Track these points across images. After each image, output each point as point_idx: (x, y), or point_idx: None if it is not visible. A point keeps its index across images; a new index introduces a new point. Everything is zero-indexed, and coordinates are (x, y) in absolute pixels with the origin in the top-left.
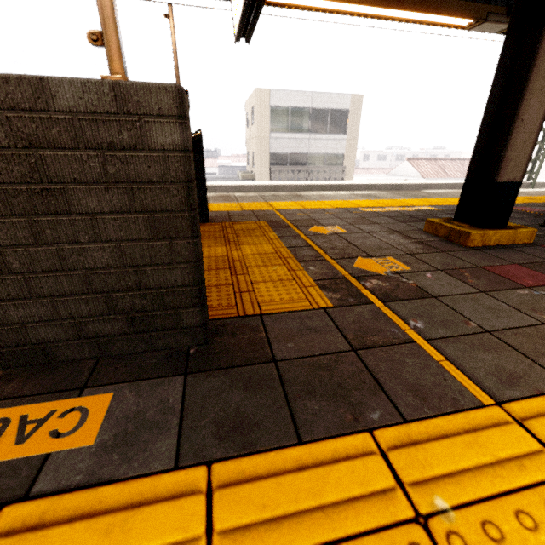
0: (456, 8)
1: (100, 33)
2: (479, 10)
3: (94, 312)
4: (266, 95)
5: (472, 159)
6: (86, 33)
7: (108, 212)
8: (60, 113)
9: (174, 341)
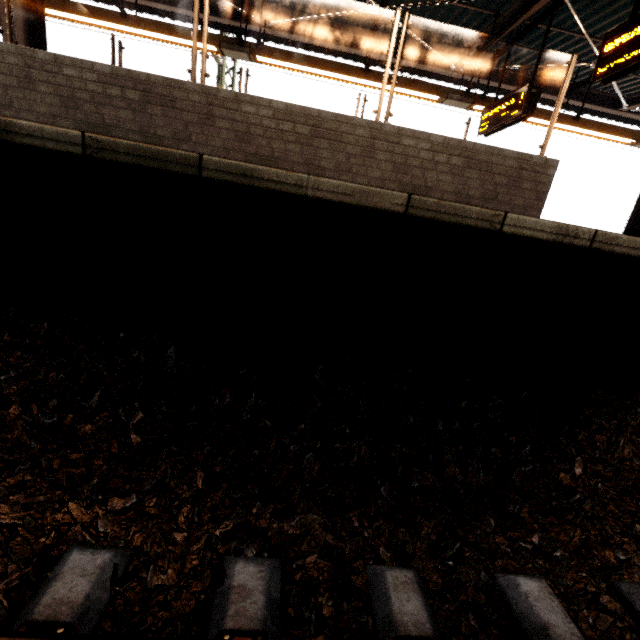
0: (623, 133)
1: (542, 146)
2: (639, 135)
3: None
4: None
5: (629, 218)
6: (539, 146)
7: (528, 190)
8: (531, 163)
9: None
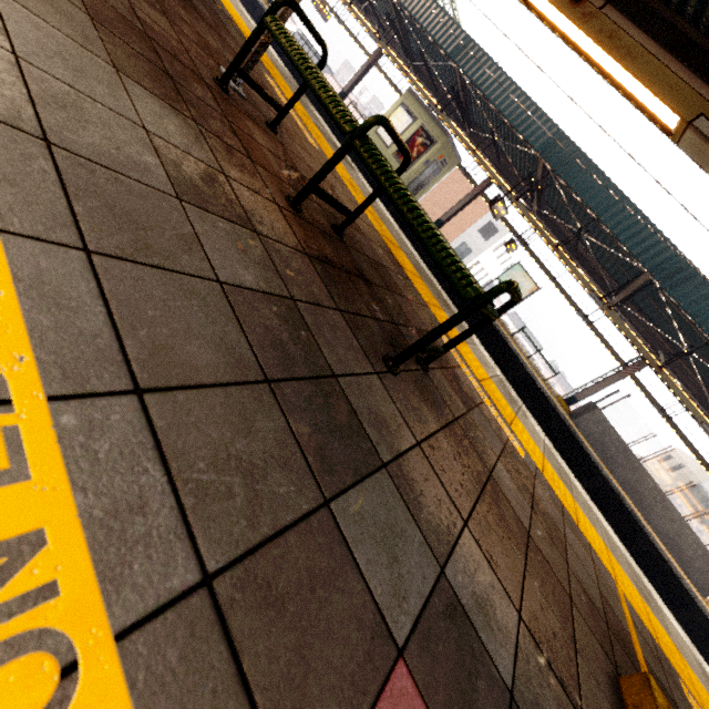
0: None
1: None
2: None
3: (701, 583)
4: (705, 476)
5: None
6: None
7: None
8: None
9: (701, 593)
